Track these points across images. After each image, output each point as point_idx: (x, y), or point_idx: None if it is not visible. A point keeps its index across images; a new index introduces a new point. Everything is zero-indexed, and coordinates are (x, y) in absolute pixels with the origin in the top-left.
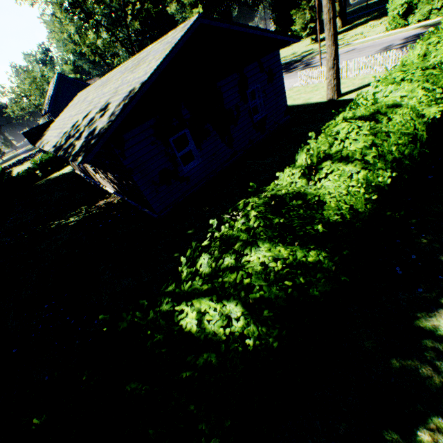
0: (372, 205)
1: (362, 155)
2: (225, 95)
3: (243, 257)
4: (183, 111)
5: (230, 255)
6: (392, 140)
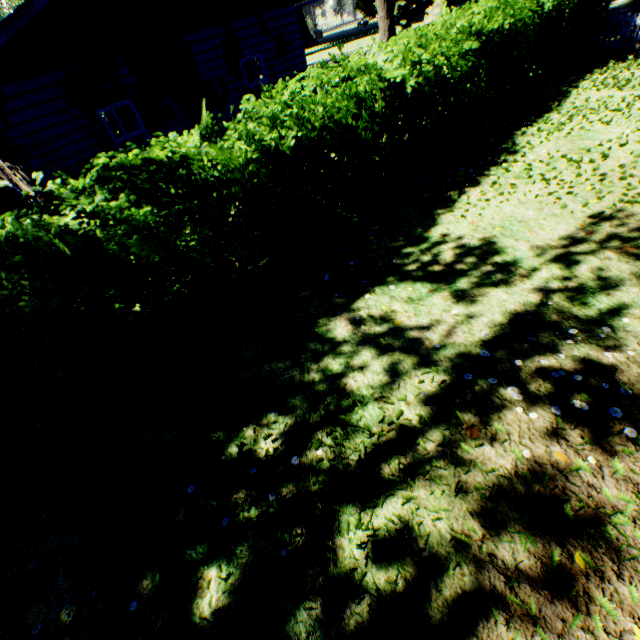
0: (260, 169)
1: (283, 115)
2: (199, 59)
3: (61, 219)
4: (119, 69)
5: (40, 215)
6: (321, 98)
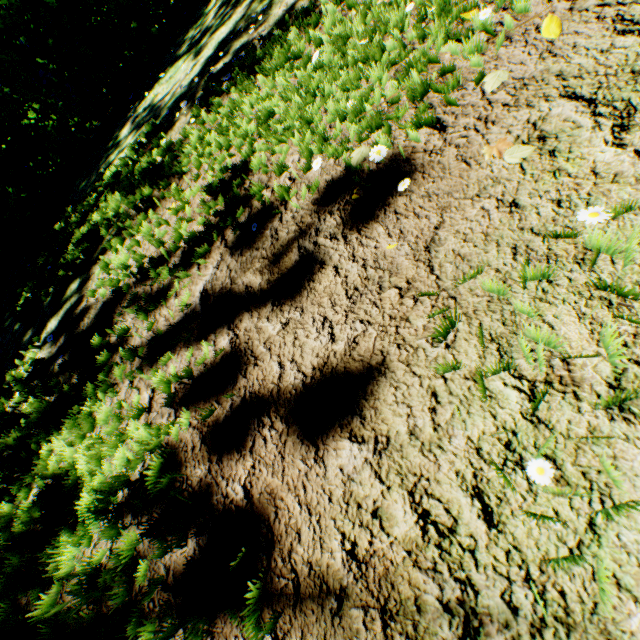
0: None
1: None
2: None
3: None
4: None
5: None
6: None
